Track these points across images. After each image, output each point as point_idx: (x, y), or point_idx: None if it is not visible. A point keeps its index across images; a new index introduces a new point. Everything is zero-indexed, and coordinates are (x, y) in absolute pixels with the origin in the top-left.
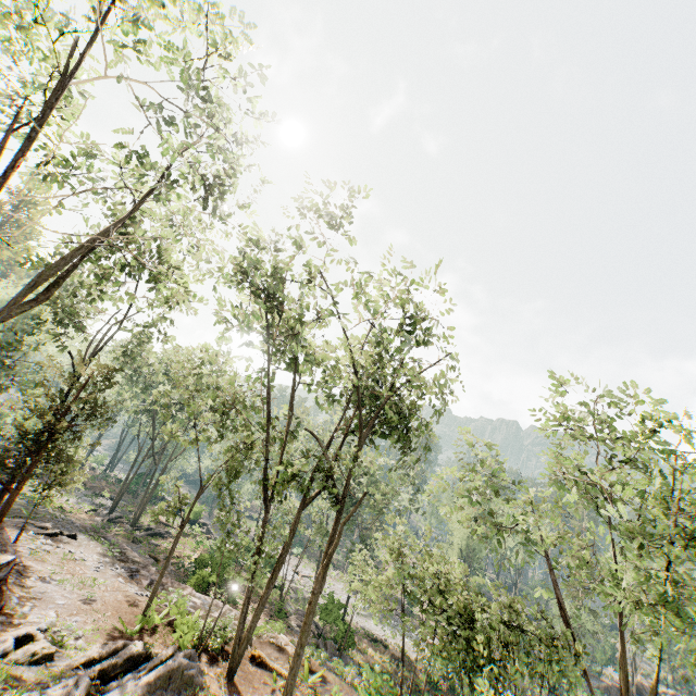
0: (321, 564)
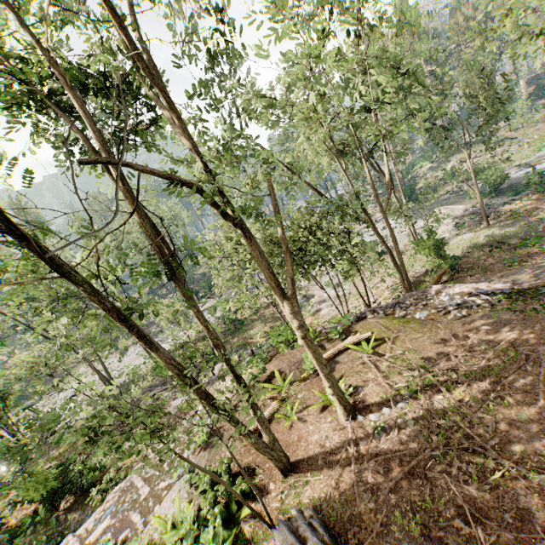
0: (283, 301)
